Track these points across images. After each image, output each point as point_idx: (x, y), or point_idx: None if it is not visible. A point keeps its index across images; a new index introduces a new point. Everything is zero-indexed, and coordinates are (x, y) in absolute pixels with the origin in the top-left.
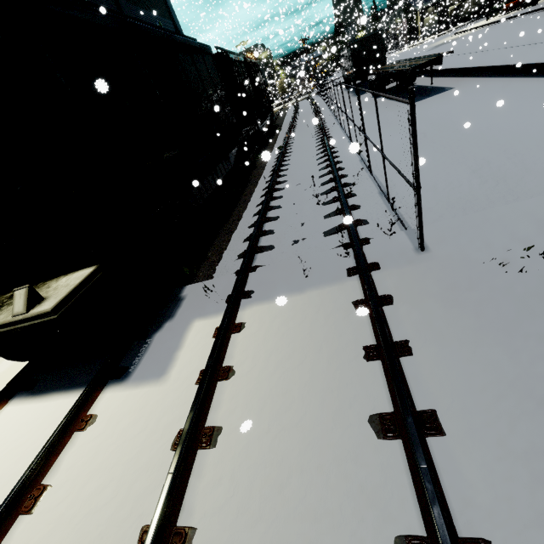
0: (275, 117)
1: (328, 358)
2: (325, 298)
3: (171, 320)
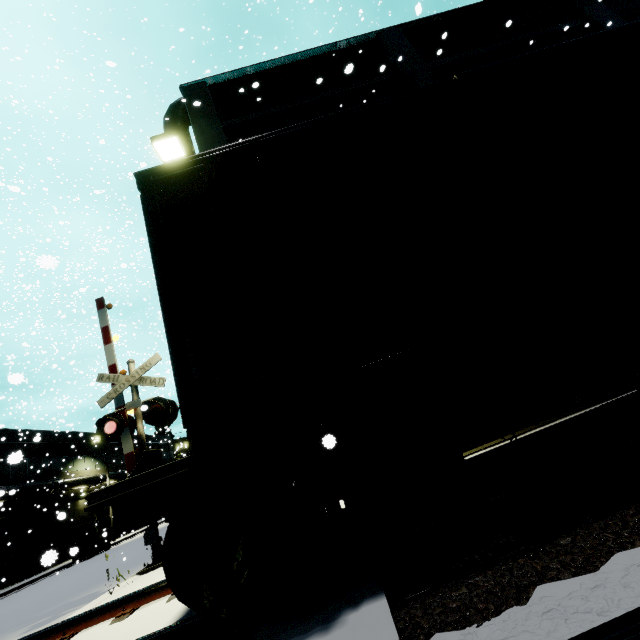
0: None
1: None
2: None
3: None
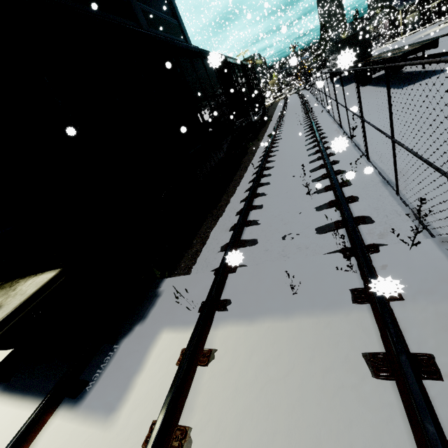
0: (267, 110)
1: None
2: (322, 336)
3: (142, 323)
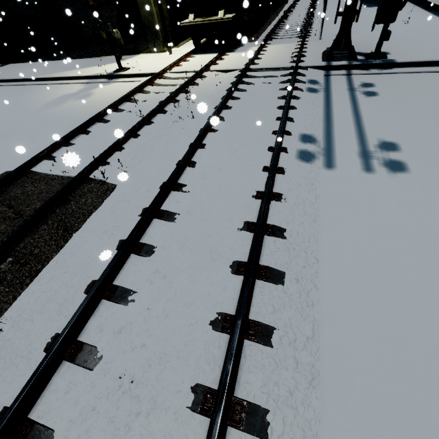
0: None
1: (288, 49)
2: (291, 44)
3: (242, 46)
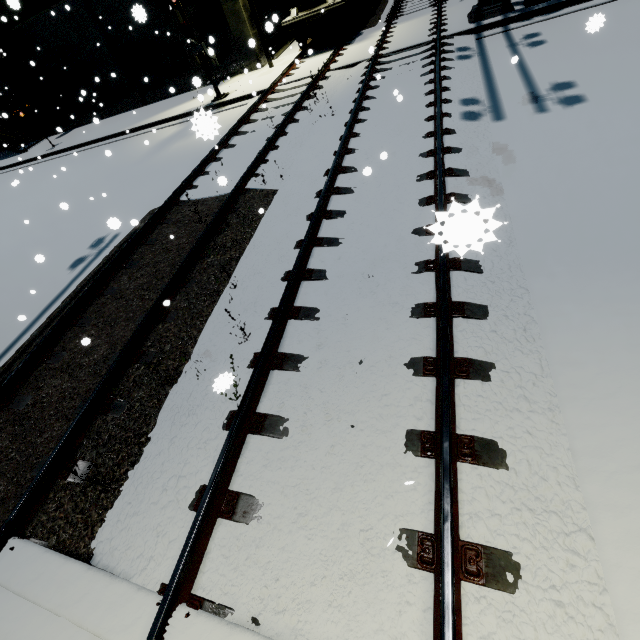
0: None
1: (422, 22)
2: (424, 16)
3: (361, 35)
